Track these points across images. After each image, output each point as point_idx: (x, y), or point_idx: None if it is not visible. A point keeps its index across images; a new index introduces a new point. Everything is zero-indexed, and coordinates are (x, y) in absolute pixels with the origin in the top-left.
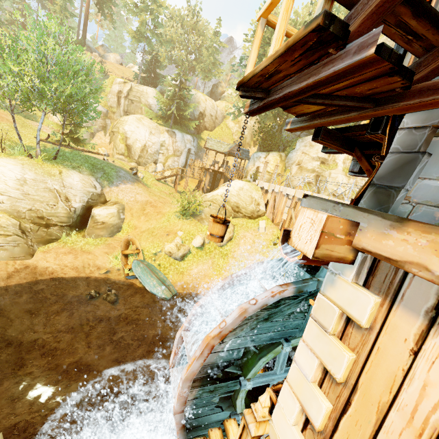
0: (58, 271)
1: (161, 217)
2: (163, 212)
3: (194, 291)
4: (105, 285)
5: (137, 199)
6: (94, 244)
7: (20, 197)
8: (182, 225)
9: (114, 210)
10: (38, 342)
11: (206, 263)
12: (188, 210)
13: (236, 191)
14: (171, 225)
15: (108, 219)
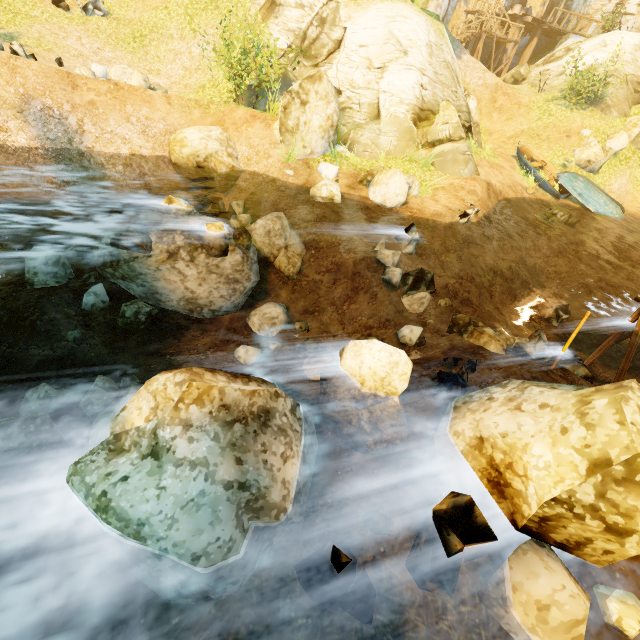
0: (502, 191)
1: (528, 112)
2: (523, 103)
3: (626, 212)
4: (544, 207)
5: (486, 83)
6: (492, 156)
7: (434, 79)
8: (581, 120)
9: (475, 102)
10: (536, 267)
11: (623, 176)
12: (594, 93)
13: (630, 54)
14: (562, 121)
15: (477, 117)
